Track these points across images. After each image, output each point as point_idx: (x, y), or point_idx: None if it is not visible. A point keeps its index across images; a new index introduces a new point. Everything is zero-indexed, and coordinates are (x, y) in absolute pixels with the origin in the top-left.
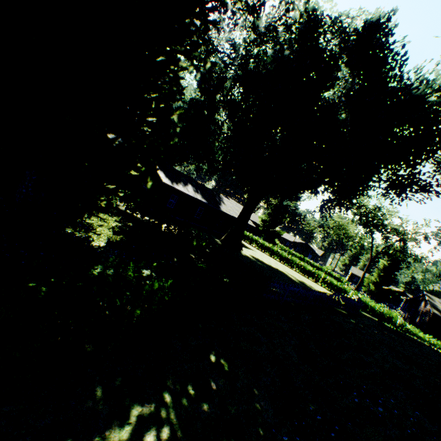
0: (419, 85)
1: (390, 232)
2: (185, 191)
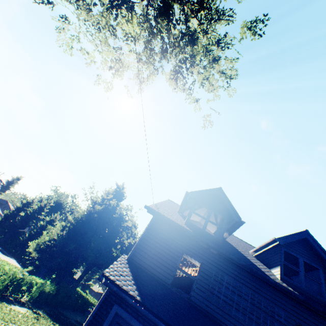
0: None
1: None
2: None
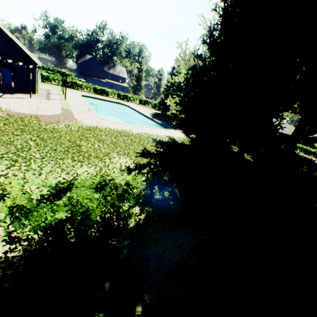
0: None
1: None
2: None
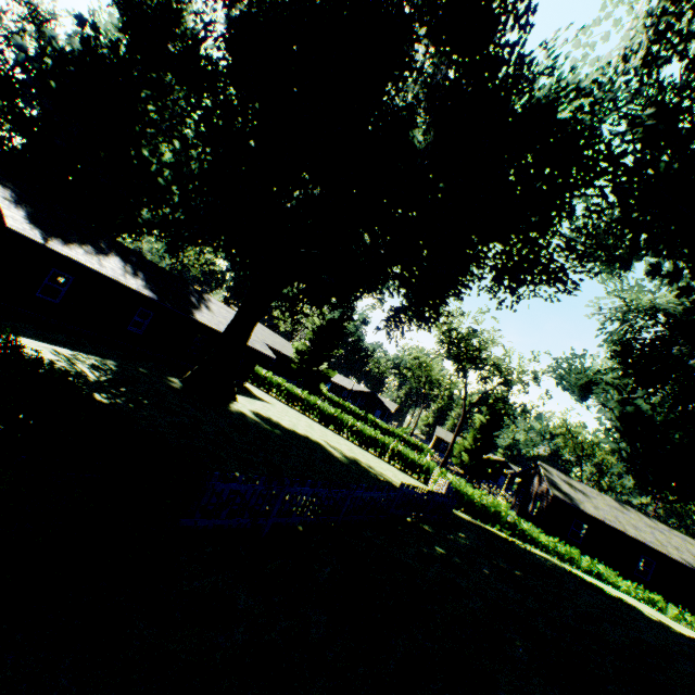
0: (555, 62)
1: (489, 371)
2: (90, 263)
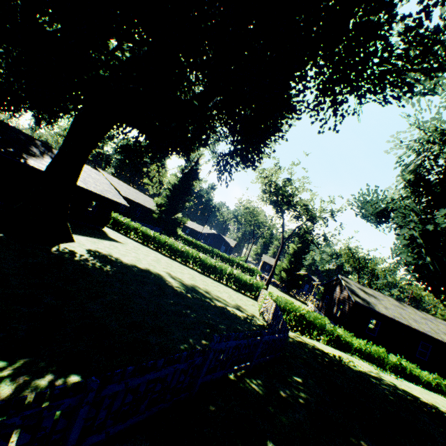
0: None
1: (299, 213)
2: None
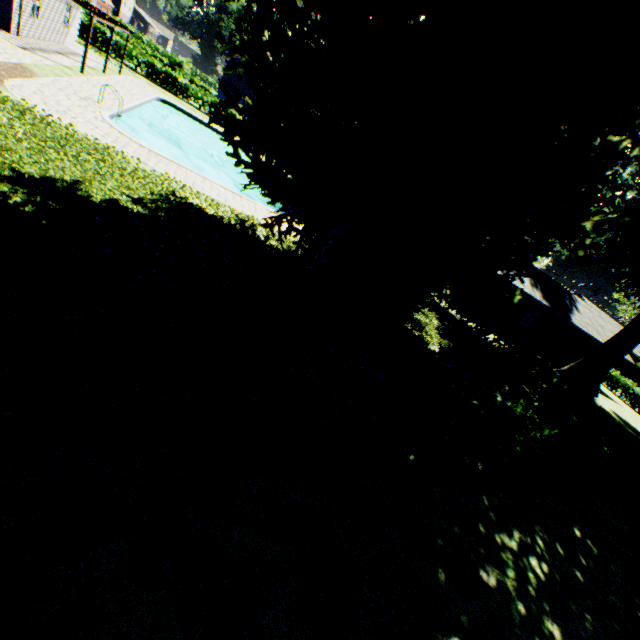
0: None
1: None
2: (518, 284)
